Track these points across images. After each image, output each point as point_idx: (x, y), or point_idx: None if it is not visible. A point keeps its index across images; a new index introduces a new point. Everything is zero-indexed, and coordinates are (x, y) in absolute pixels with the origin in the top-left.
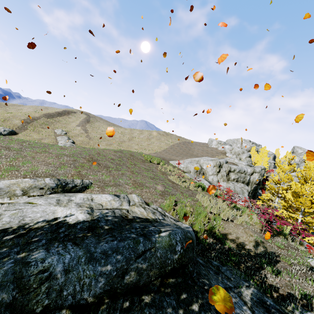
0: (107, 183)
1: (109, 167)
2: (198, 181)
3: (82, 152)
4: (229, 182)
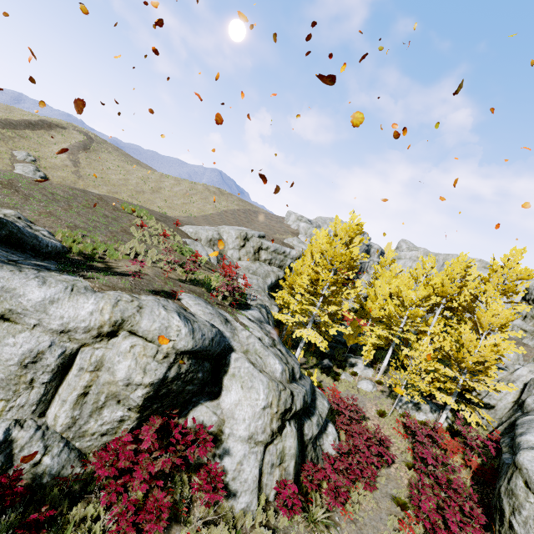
0: (2, 204)
1: (33, 197)
2: (195, 249)
3: (1, 175)
4: (256, 262)
